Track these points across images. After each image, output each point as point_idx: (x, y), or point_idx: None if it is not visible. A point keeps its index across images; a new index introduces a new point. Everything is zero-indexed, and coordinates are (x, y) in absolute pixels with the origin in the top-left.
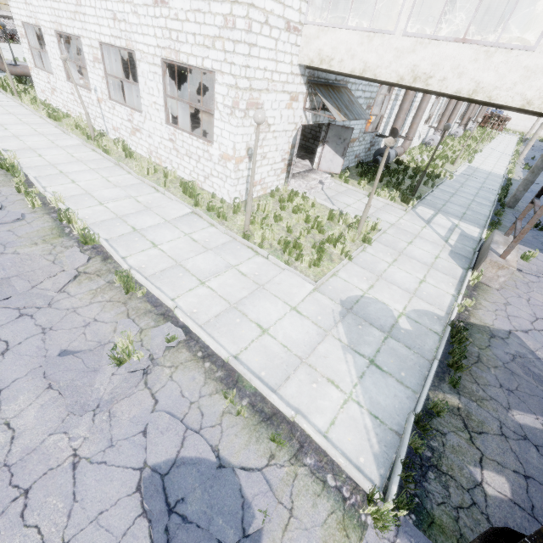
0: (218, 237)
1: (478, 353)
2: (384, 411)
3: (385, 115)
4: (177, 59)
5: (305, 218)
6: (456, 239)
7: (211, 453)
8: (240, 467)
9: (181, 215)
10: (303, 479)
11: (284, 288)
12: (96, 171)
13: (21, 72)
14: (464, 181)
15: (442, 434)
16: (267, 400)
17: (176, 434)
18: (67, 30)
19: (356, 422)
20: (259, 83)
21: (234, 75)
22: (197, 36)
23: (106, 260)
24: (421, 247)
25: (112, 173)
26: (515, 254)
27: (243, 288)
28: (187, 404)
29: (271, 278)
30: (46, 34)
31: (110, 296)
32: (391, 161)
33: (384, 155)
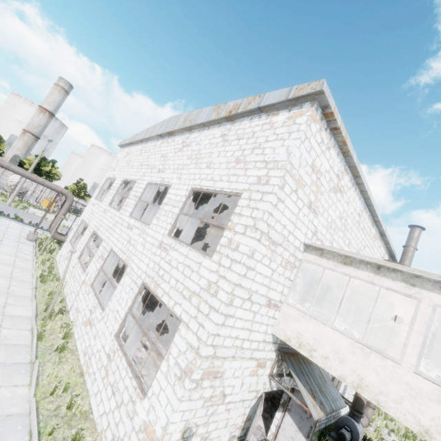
0: None
1: None
2: None
3: None
4: (154, 290)
5: None
6: None
7: None
8: None
9: None
10: None
11: None
12: None
13: (62, 239)
14: None
15: None
16: None
17: None
18: (99, 233)
19: None
20: (225, 350)
21: (199, 338)
22: (179, 282)
23: None
24: None
25: (9, 378)
26: None
27: None
28: None
29: None
30: (88, 229)
31: None
32: (359, 439)
33: None
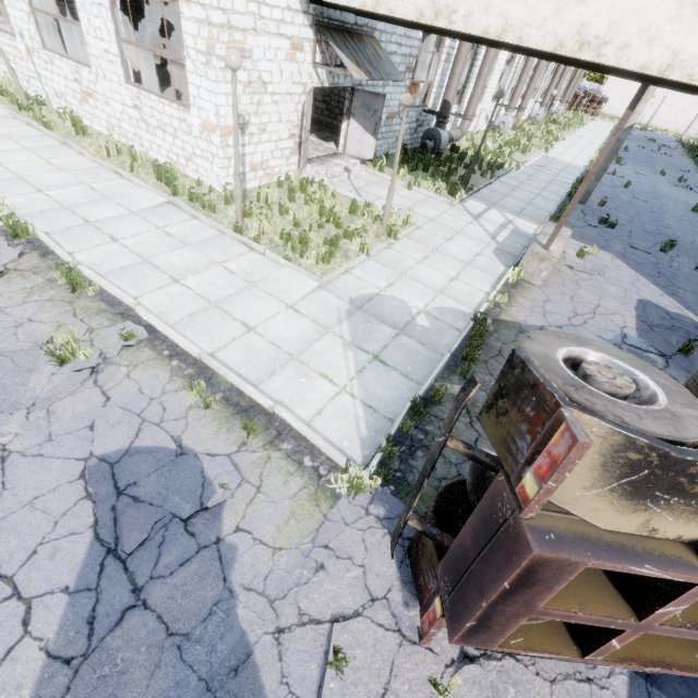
0: (202, 231)
1: (501, 347)
2: (381, 401)
3: (435, 83)
4: None
5: (318, 210)
6: (505, 236)
7: (171, 442)
8: (205, 454)
9: (153, 205)
10: (276, 462)
11: (281, 286)
12: (32, 151)
13: None
14: (533, 173)
15: (440, 420)
16: (245, 395)
17: (129, 427)
18: None
19: (346, 412)
20: (241, 19)
21: (204, 5)
22: None
23: (46, 255)
24: (461, 244)
25: (56, 154)
26: (562, 245)
27: (228, 286)
28: (147, 400)
29: (266, 276)
30: None
31: (51, 295)
32: (444, 147)
33: (402, 118)
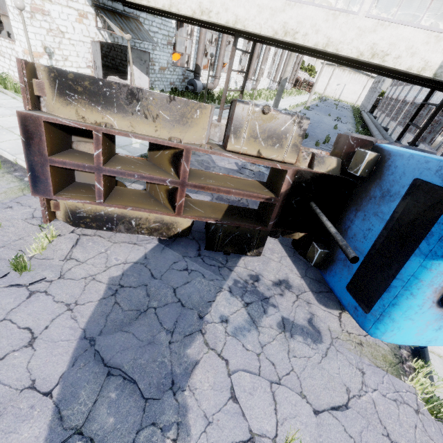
0: (16, 103)
1: None
2: None
3: (192, 56)
4: None
5: None
6: None
7: None
8: None
9: None
10: (7, 178)
11: None
12: None
13: None
14: None
15: None
16: (3, 157)
17: None
18: None
19: None
20: None
21: None
22: None
23: None
24: None
25: None
26: None
27: None
28: None
29: None
30: None
31: None
32: (200, 90)
33: (128, 47)
